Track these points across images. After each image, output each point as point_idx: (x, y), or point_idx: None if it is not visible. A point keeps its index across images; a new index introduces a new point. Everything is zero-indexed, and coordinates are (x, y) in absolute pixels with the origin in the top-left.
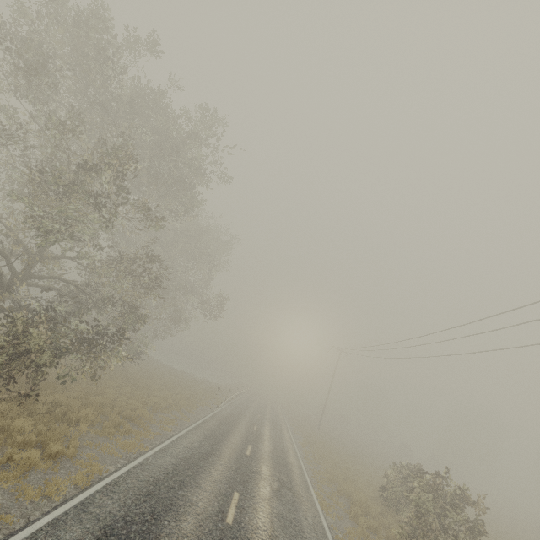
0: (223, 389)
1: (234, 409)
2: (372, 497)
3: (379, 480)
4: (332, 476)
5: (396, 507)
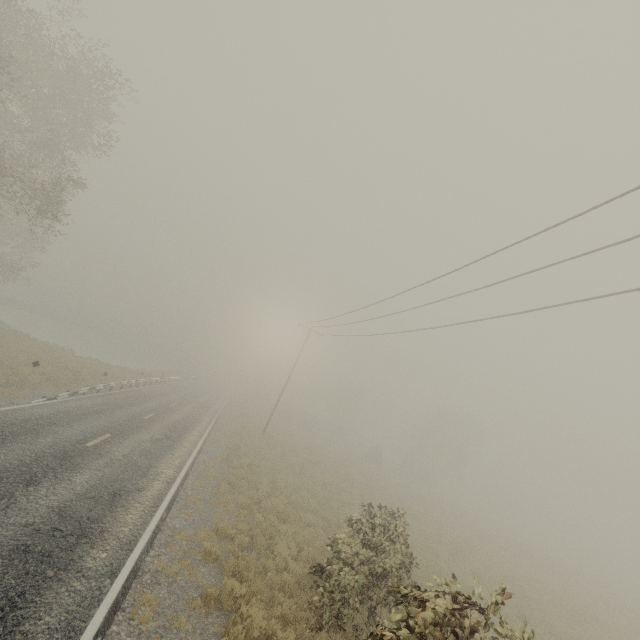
0: (121, 374)
1: (94, 404)
2: (294, 586)
3: (327, 518)
4: (216, 547)
5: (336, 617)
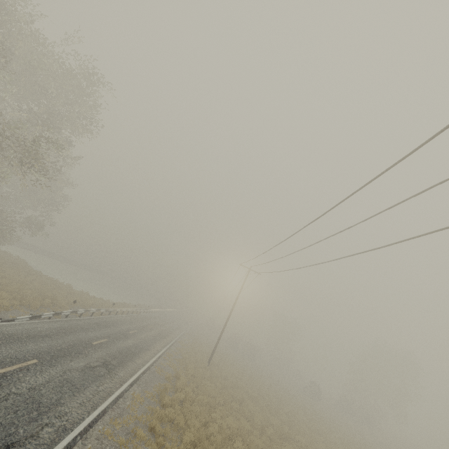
0: (100, 304)
1: (49, 328)
2: None
3: None
4: None
5: None
